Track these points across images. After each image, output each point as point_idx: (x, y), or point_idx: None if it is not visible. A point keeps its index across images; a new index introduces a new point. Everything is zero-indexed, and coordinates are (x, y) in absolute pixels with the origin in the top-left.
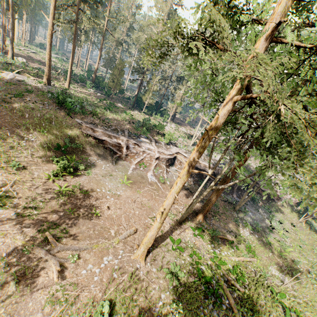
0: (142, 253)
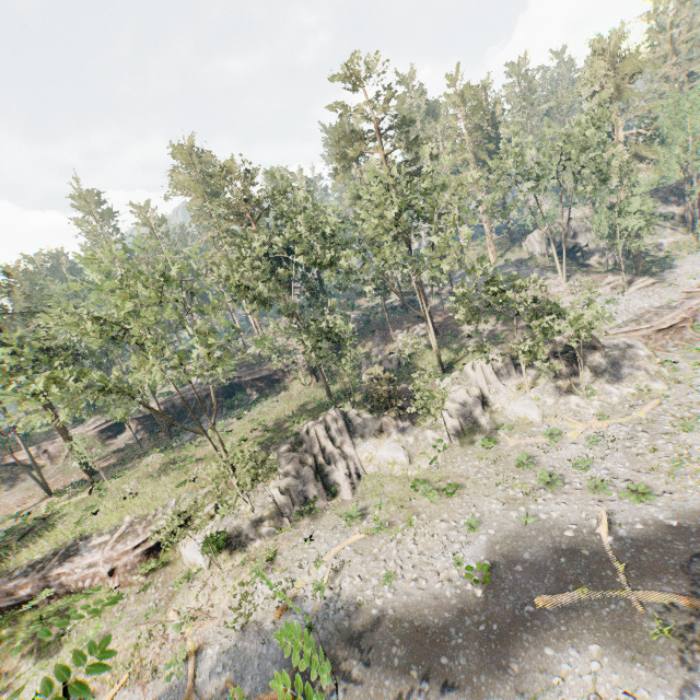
0: None
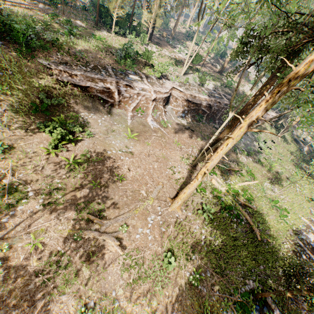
0: (179, 205)
